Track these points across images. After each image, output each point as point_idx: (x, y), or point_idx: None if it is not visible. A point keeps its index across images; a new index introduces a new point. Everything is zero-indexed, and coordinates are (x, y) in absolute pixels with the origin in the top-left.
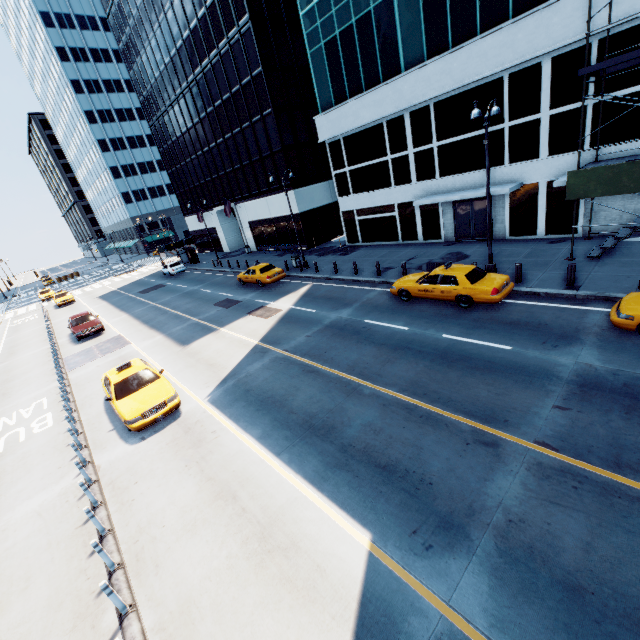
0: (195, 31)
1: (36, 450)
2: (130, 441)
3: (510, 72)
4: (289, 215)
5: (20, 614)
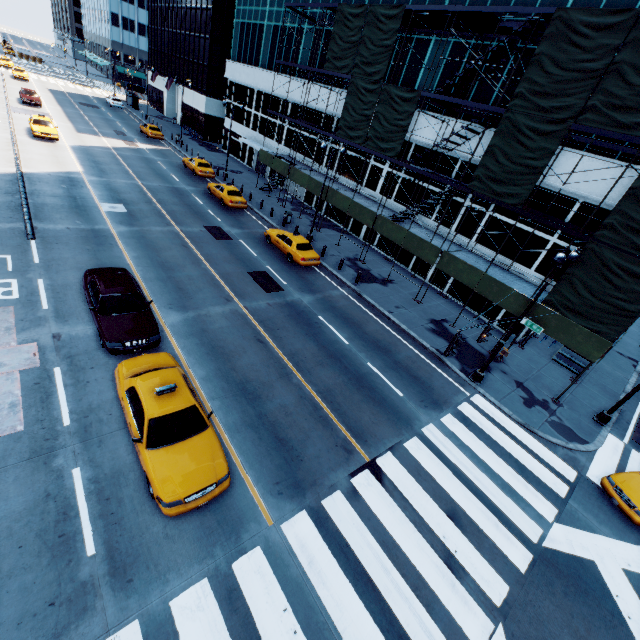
0: None
1: None
2: (32, 139)
3: (283, 98)
4: (200, 112)
5: None
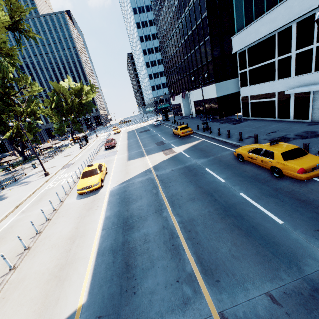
0: (180, 0)
1: (60, 189)
2: (77, 198)
3: None
4: (211, 98)
5: (5, 248)
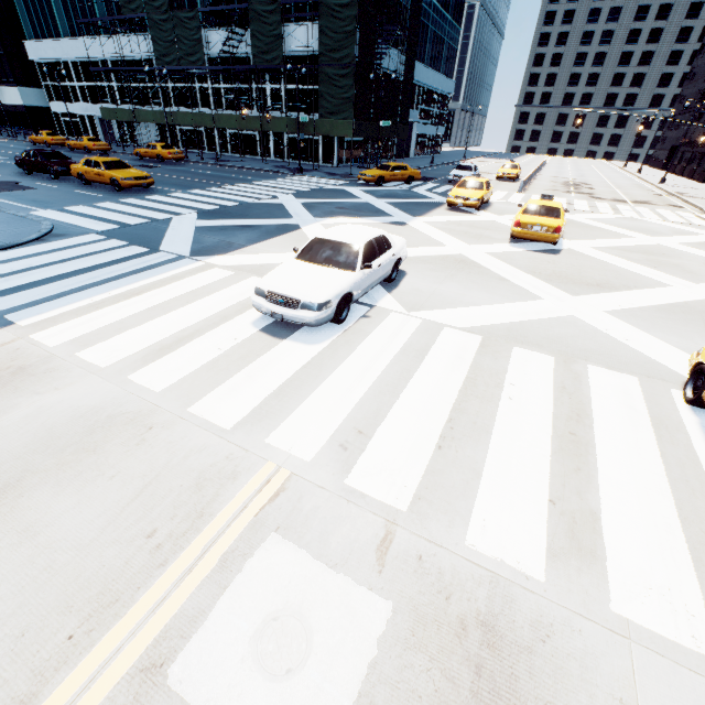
0: None
1: None
2: None
3: (100, 60)
4: (18, 105)
5: None
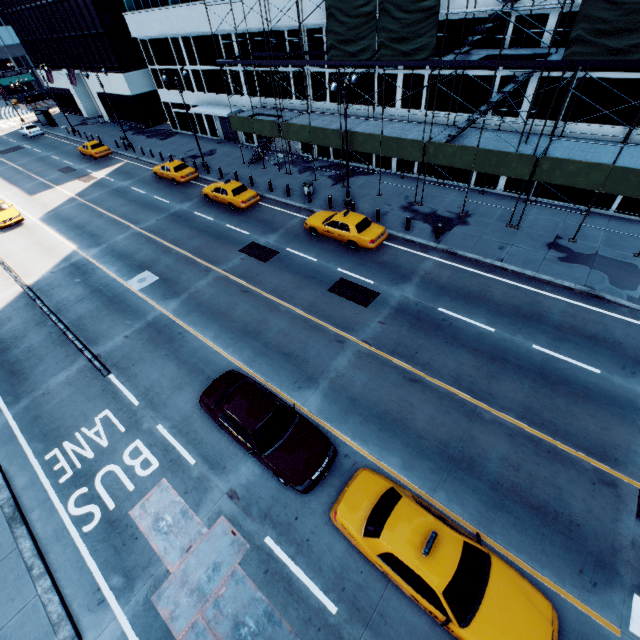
0: None
1: None
2: (0, 233)
3: (221, 33)
4: (125, 96)
5: None
